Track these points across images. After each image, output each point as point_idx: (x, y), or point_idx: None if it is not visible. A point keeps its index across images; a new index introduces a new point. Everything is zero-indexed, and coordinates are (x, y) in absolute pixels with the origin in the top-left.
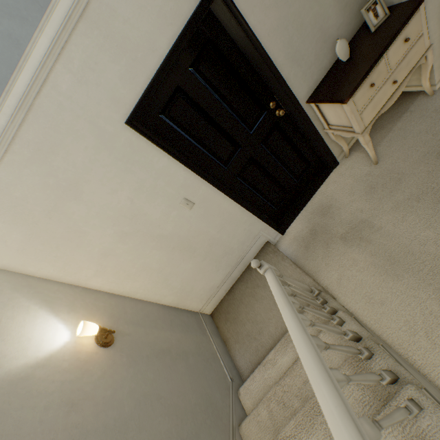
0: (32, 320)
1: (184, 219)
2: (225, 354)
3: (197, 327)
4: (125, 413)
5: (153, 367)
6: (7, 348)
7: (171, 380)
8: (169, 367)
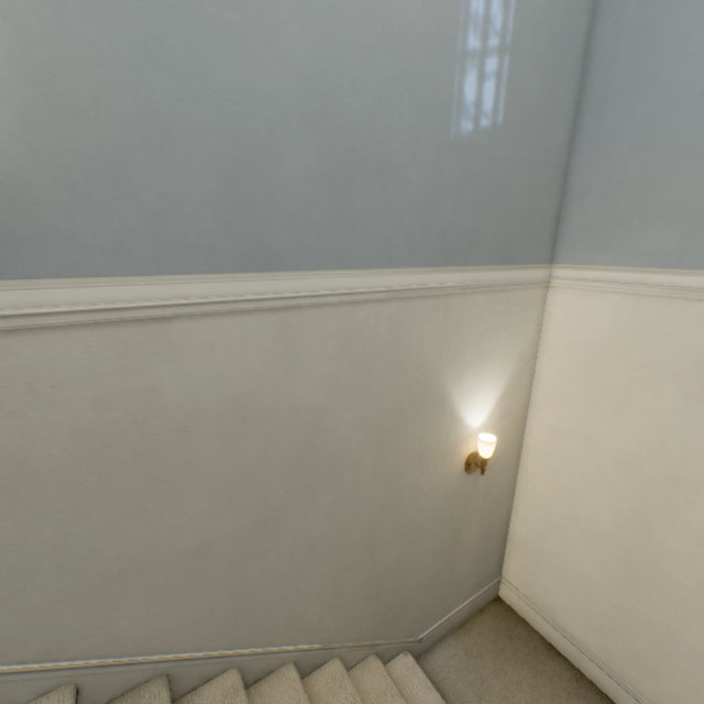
0: (492, 386)
1: (703, 576)
2: (448, 625)
3: (481, 576)
4: (407, 509)
5: (442, 527)
6: (468, 381)
7: (428, 552)
8: (440, 546)
